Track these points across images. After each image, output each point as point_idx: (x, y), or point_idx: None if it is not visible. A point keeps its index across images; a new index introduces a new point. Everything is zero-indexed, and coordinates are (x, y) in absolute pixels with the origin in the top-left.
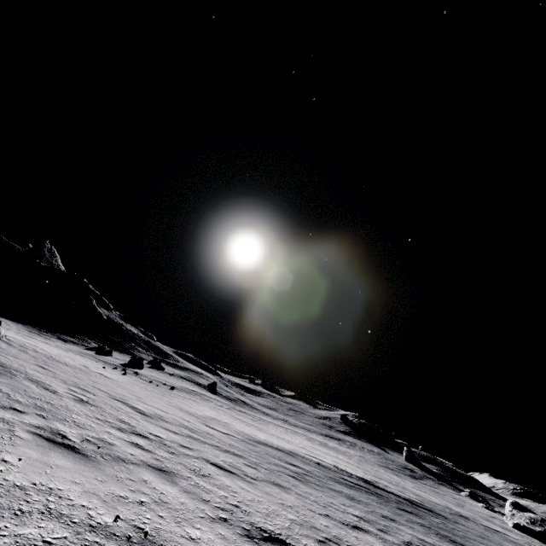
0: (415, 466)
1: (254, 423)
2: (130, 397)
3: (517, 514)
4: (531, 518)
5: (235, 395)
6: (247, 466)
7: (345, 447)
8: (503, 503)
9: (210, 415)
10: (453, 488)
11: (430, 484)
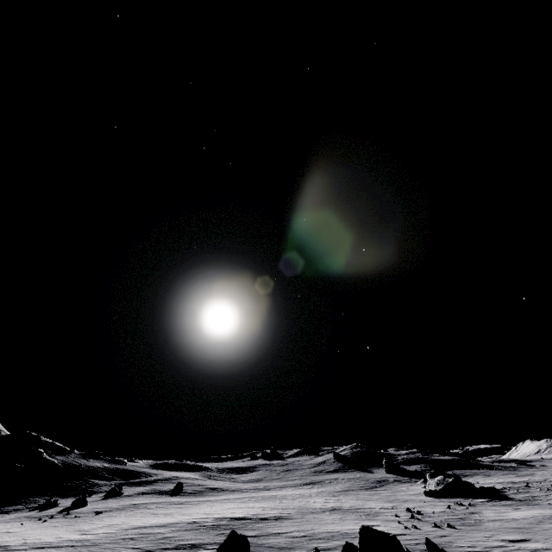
0: (393, 474)
1: (174, 511)
2: (13, 540)
3: (431, 482)
4: (438, 480)
5: (209, 485)
6: (68, 549)
7: (316, 488)
8: (474, 472)
9: (112, 523)
10: (418, 480)
11: (386, 487)
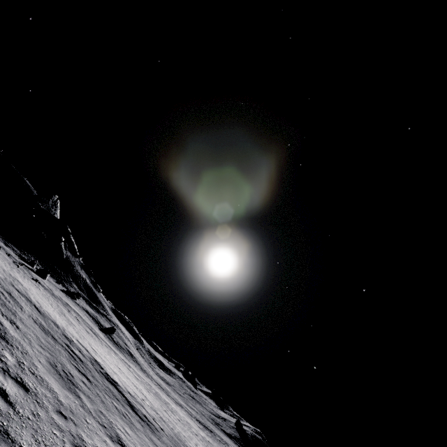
0: None
1: (79, 327)
2: None
3: None
4: None
5: (132, 350)
6: None
7: (205, 433)
8: None
9: (22, 281)
10: None
11: None
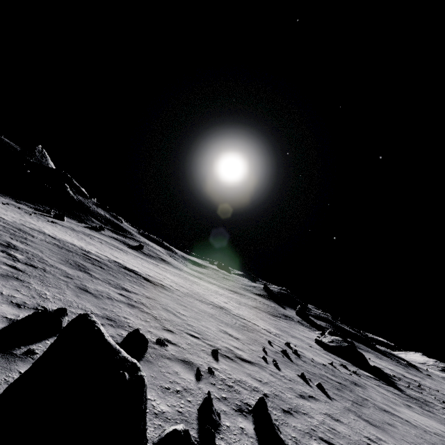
0: (301, 318)
1: (102, 246)
2: None
3: (327, 337)
4: (335, 339)
5: (163, 257)
6: None
7: (234, 295)
8: (368, 350)
9: (34, 223)
10: (317, 331)
11: (287, 321)
